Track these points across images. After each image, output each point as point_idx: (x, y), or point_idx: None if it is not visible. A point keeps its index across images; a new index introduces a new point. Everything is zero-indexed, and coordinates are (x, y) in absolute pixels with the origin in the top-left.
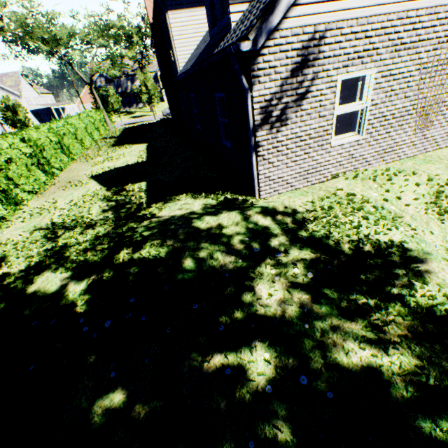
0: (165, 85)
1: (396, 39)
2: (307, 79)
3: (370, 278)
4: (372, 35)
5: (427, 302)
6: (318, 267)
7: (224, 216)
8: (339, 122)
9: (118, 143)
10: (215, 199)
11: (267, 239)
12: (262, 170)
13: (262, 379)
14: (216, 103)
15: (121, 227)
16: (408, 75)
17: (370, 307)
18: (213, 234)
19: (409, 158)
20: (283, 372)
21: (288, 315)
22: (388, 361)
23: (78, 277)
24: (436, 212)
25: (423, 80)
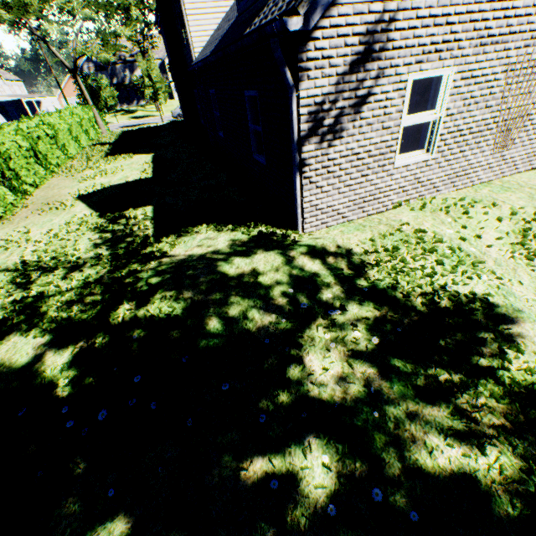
0: (176, 76)
1: (483, 29)
2: (370, 77)
3: (451, 344)
4: (455, 21)
5: (525, 378)
6: (385, 329)
7: (259, 258)
8: (405, 135)
9: (114, 151)
10: (247, 233)
11: (317, 290)
12: (307, 196)
13: (322, 493)
14: (246, 104)
15: (120, 270)
16: (492, 78)
17: (455, 386)
18: (246, 284)
19: (484, 184)
20: (348, 482)
21: (349, 397)
22: (485, 463)
23: (59, 344)
24: (524, 256)
25: (508, 86)
